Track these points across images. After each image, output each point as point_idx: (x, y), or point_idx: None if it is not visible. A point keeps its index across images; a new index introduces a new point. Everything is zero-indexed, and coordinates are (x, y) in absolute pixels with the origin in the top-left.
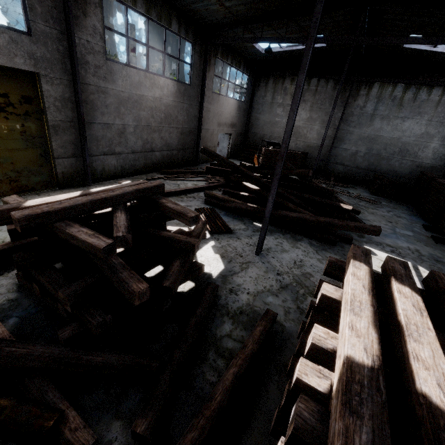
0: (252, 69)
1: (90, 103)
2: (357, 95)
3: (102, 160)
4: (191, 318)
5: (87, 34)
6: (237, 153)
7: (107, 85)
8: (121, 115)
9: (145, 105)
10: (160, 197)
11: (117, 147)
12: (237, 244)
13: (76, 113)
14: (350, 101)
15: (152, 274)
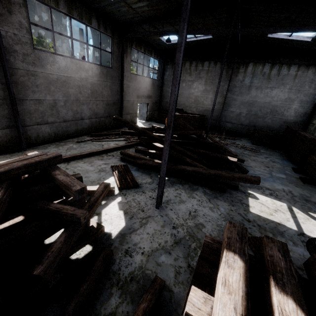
0: (161, 56)
1: (20, 83)
2: (237, 72)
3: (36, 129)
4: (72, 299)
5: (13, 28)
6: (154, 117)
7: (36, 69)
8: (51, 92)
9: (73, 84)
10: (56, 168)
11: (50, 118)
12: (141, 198)
13: (7, 92)
14: (233, 76)
15: (52, 240)
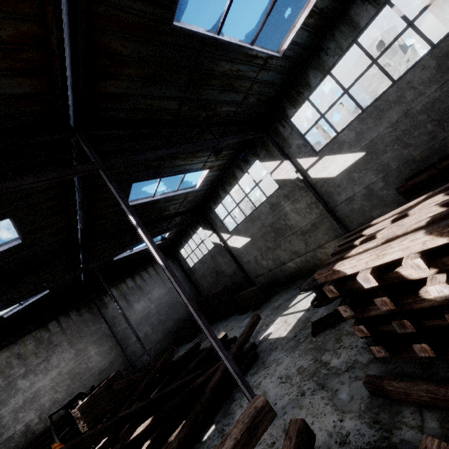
0: None
1: None
2: (105, 304)
3: None
4: None
5: None
6: None
7: None
8: None
9: None
10: None
11: None
12: None
13: None
14: (103, 311)
15: None
